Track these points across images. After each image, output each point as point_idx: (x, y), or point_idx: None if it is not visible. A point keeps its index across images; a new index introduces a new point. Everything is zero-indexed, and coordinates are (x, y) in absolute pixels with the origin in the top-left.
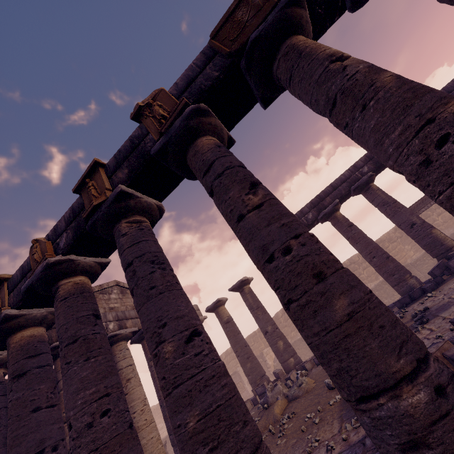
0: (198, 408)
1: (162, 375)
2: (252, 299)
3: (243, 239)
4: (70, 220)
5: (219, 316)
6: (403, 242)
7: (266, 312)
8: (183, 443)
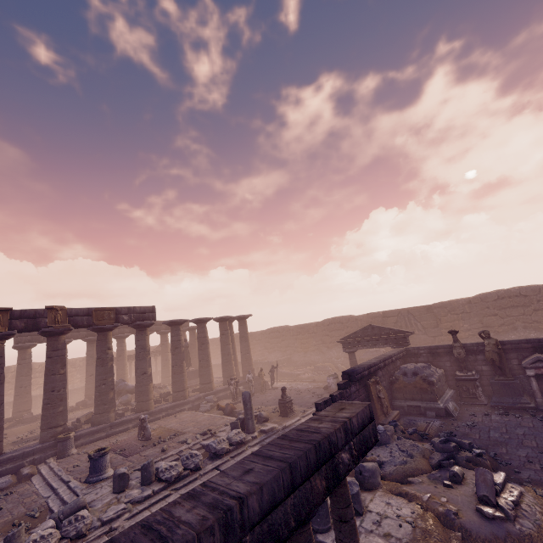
0: None
1: None
2: None
3: (49, 381)
4: None
5: None
6: (80, 371)
7: None
8: None
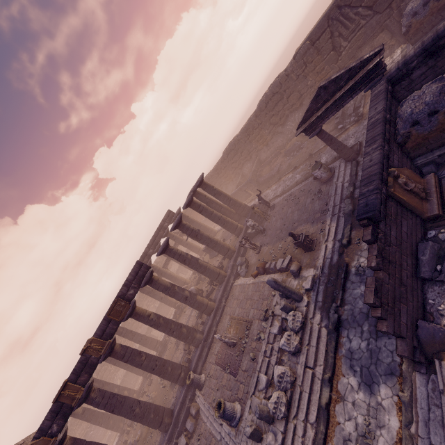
0: (152, 412)
1: (139, 417)
2: (98, 383)
3: (144, 369)
4: (55, 417)
5: (75, 414)
6: None
7: (109, 383)
8: (152, 421)
